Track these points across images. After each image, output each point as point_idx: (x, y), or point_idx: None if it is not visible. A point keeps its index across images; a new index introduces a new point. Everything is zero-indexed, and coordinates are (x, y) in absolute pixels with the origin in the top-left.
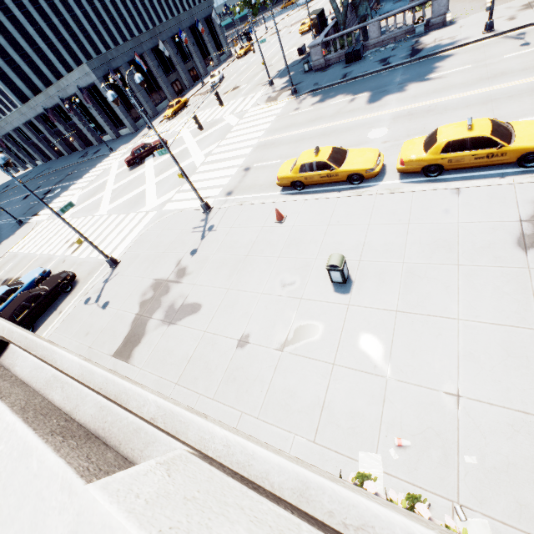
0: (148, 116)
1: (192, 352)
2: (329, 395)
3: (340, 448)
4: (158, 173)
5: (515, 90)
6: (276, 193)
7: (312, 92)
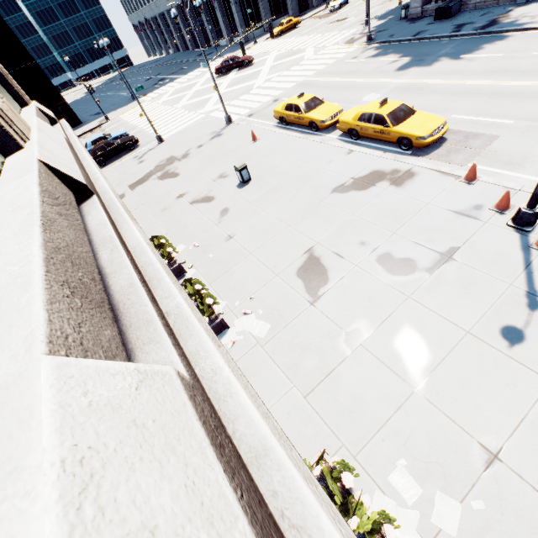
0: (262, 29)
1: (158, 194)
2: (191, 224)
3: (177, 241)
4: (229, 86)
5: (488, 89)
6: (272, 124)
7: (382, 43)
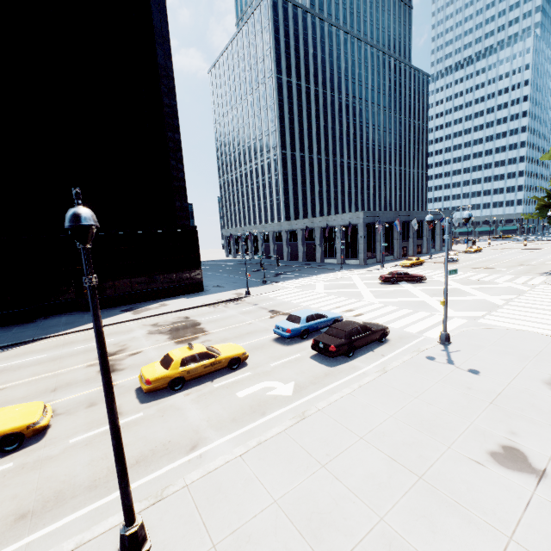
0: (375, 259)
1: None
2: None
3: None
4: (432, 295)
5: None
6: None
7: None
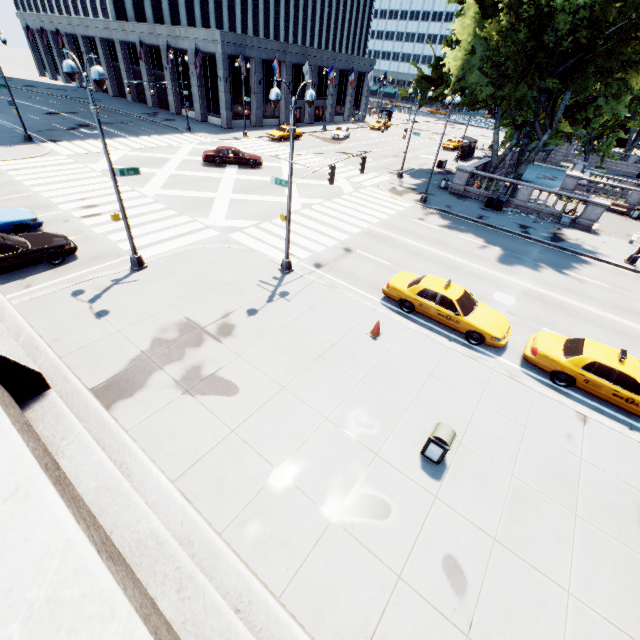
0: (249, 122)
1: (204, 452)
2: (384, 624)
3: None
4: (238, 190)
5: None
6: (375, 299)
7: (442, 212)
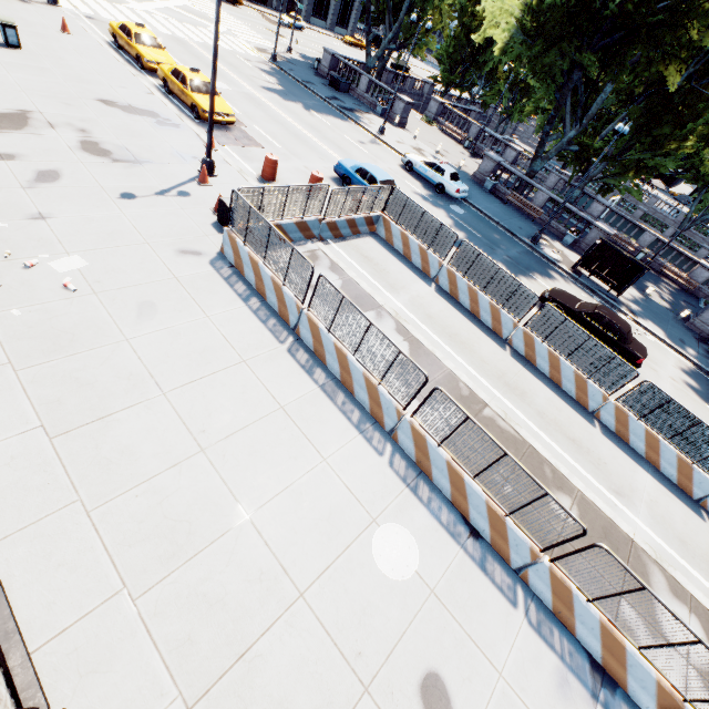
0: None
1: None
2: None
3: None
4: None
5: (296, 131)
6: (106, 38)
7: (280, 69)
